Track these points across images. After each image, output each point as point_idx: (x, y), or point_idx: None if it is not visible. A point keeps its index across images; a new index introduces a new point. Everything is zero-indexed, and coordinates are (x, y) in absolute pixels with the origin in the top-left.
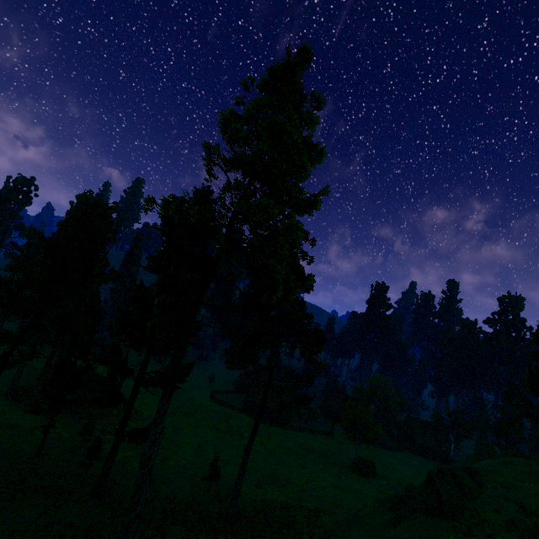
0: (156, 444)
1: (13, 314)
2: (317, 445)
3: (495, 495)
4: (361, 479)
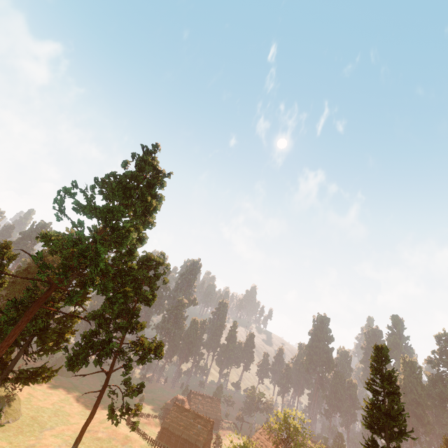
0: None
1: None
2: None
3: None
4: None
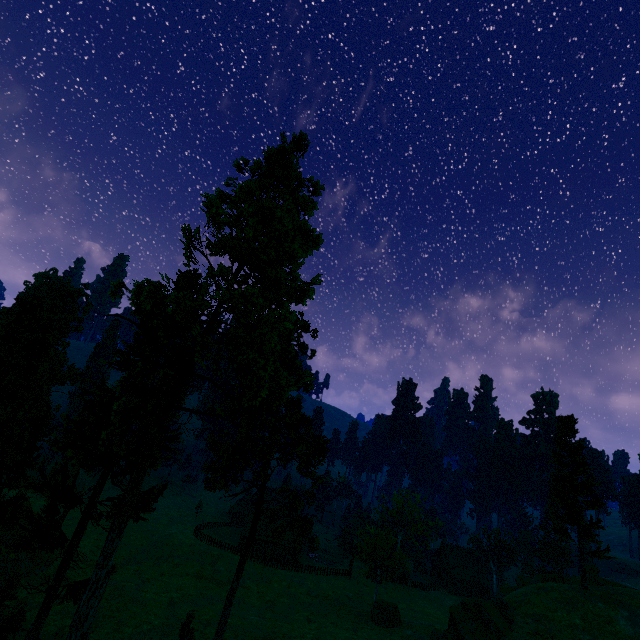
0: (96, 596)
1: None
2: (330, 589)
3: (525, 631)
4: (382, 630)
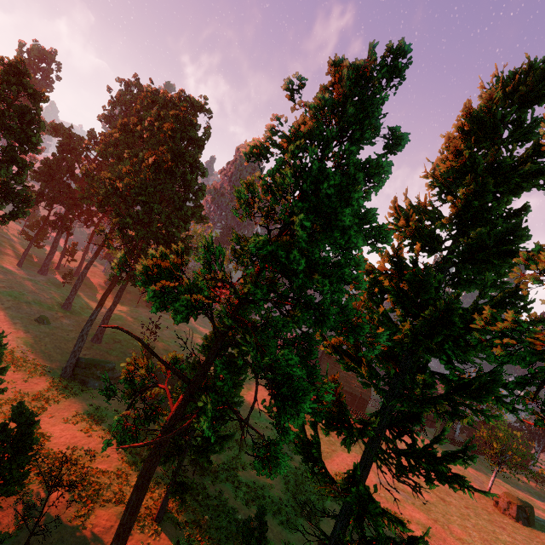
0: None
1: (185, 321)
2: None
3: None
4: (525, 531)
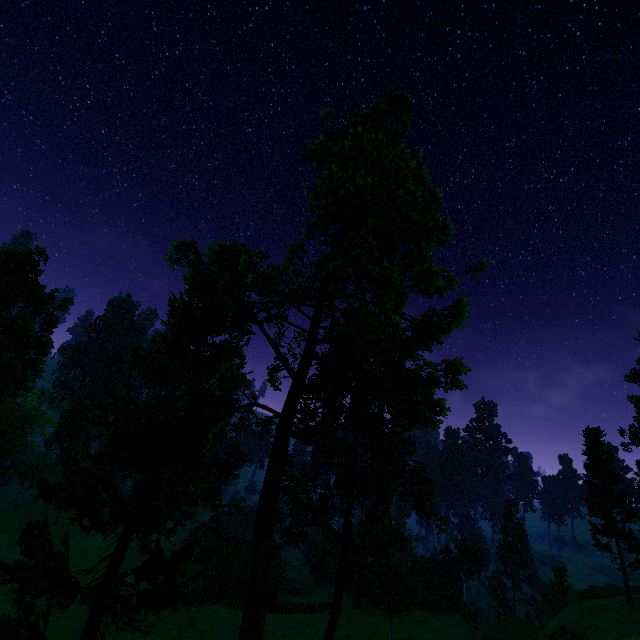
0: None
1: None
2: None
3: None
4: None
